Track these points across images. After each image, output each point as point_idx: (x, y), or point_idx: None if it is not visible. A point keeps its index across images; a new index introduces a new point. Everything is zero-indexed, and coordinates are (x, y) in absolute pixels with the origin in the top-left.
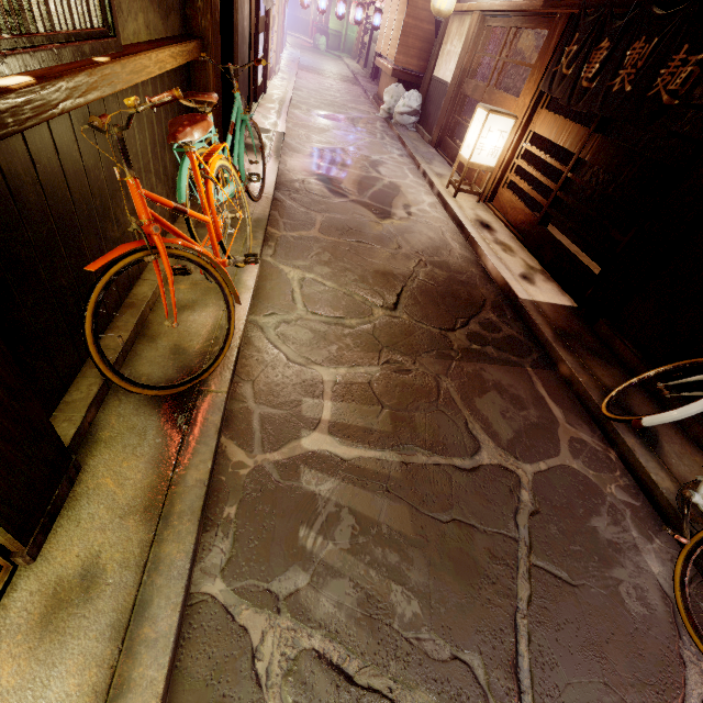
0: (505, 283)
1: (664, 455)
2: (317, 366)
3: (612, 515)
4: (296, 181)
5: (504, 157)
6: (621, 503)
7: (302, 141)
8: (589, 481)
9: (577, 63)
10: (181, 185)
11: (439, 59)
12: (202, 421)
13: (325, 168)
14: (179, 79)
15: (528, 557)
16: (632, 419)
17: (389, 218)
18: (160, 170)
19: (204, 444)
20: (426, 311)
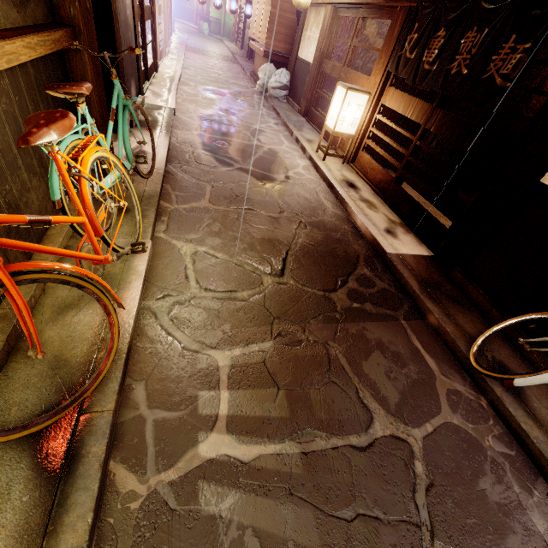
0: (374, 239)
1: (527, 400)
2: (212, 350)
3: (495, 472)
4: (186, 153)
5: (362, 126)
6: (499, 456)
7: (191, 114)
8: (470, 437)
9: (418, 48)
10: (53, 181)
11: (302, 43)
12: (83, 456)
13: (212, 139)
14: (50, 68)
15: (432, 545)
16: (503, 377)
17: (270, 183)
18: (34, 163)
19: (84, 489)
20: (310, 273)
